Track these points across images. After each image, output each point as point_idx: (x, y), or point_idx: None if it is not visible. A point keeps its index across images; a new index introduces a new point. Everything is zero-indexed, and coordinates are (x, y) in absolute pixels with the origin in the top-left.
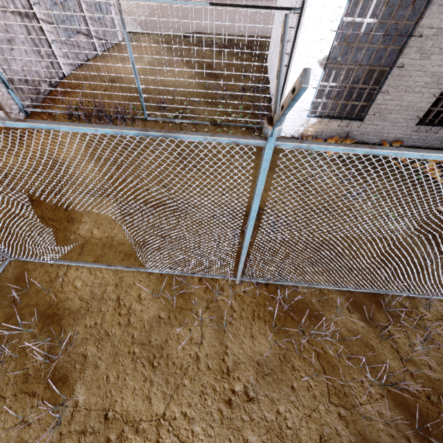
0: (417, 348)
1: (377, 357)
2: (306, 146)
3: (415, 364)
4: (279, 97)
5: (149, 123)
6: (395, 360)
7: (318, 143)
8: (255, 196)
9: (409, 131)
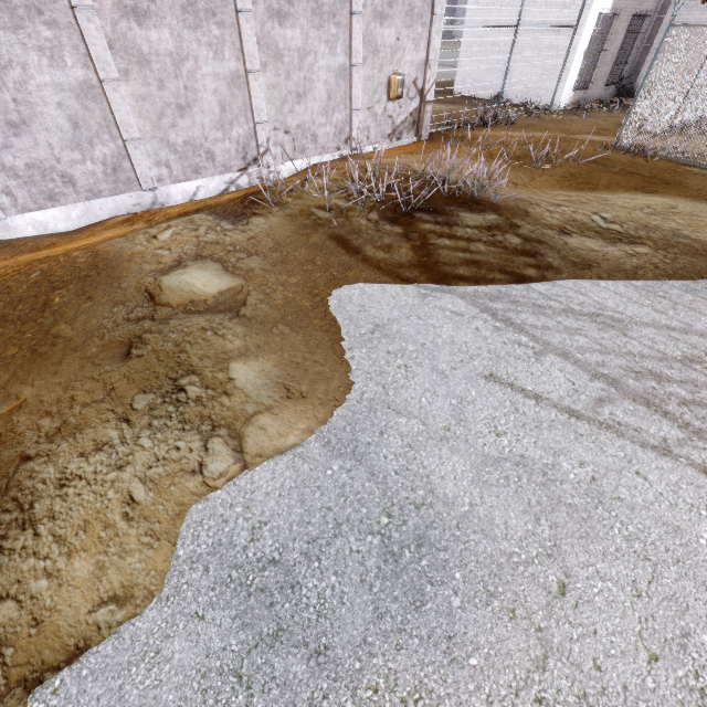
0: None
1: None
2: None
3: None
4: None
5: (500, 121)
6: None
7: None
8: None
9: (601, 92)
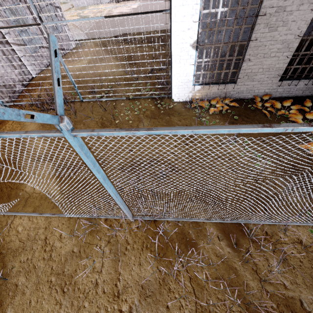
0: (274, 269)
1: (239, 278)
2: (97, 133)
3: (272, 283)
4: (57, 100)
5: (84, 103)
6: (254, 281)
7: (105, 130)
8: (91, 169)
9: (274, 86)
